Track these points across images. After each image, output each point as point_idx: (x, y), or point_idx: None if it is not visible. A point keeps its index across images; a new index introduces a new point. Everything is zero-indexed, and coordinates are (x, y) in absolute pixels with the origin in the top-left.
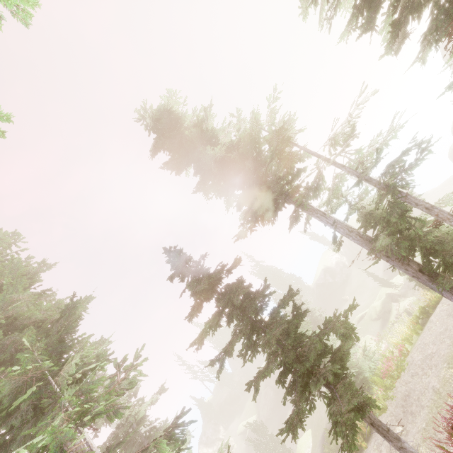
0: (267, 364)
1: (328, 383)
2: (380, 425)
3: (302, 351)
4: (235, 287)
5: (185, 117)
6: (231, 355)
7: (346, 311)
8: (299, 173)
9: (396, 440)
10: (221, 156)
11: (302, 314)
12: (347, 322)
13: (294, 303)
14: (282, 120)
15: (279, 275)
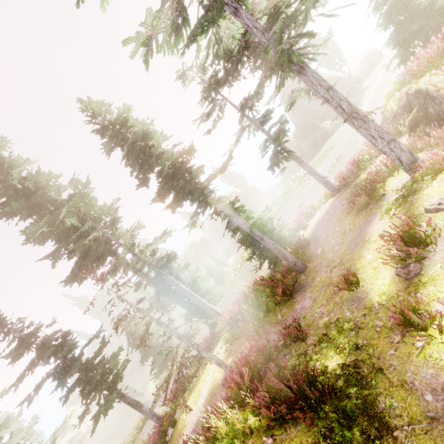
0: (71, 386)
1: (108, 389)
2: (133, 403)
3: (93, 376)
4: (46, 345)
5: (10, 177)
6: (37, 394)
7: (119, 352)
8: (112, 246)
9: (139, 408)
10: (48, 222)
11: (105, 345)
12: (116, 360)
13: (104, 335)
14: (100, 207)
15: None
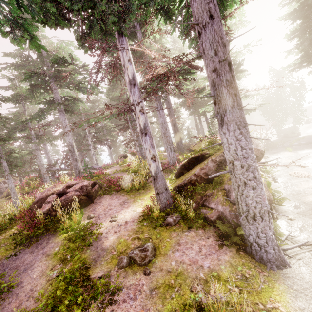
0: None
1: None
2: None
3: None
4: None
5: None
6: None
7: None
8: None
9: None
10: None
11: None
12: None
13: None
14: None
15: None
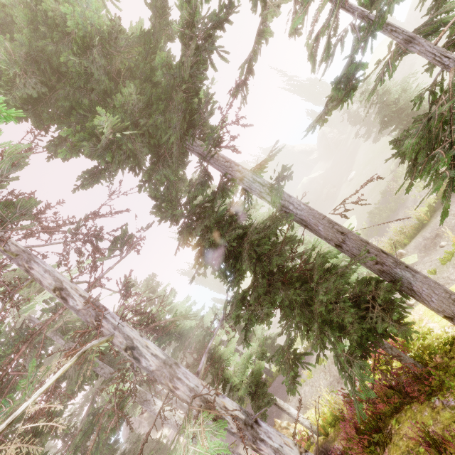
0: None
1: None
2: None
3: None
4: None
5: None
6: None
7: None
8: None
9: None
10: None
11: None
12: None
13: None
14: None
15: (320, 86)
